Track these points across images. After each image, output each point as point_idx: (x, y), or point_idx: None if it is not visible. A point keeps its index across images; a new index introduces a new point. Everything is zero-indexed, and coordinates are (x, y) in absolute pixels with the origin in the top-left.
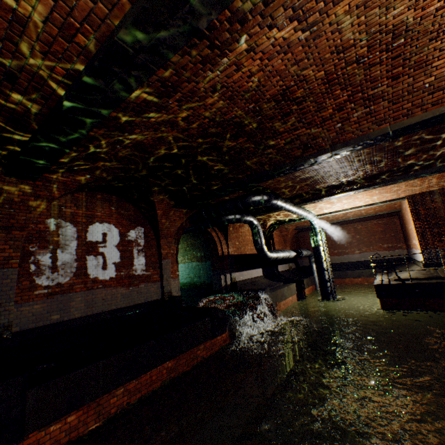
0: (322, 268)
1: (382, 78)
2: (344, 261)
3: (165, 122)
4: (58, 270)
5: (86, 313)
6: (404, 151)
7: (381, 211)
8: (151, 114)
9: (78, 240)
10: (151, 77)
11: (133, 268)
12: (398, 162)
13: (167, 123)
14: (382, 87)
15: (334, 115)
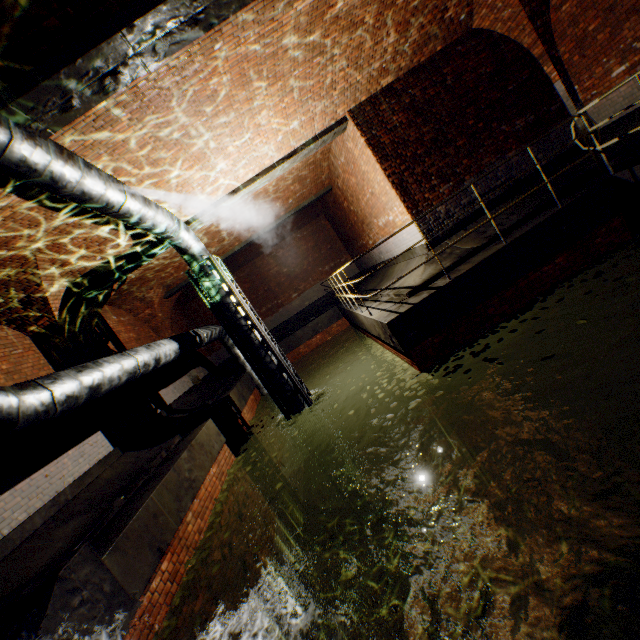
0: (257, 347)
1: None
2: (284, 320)
3: None
4: None
5: None
6: None
7: (305, 197)
8: None
9: None
10: None
11: None
12: None
13: None
14: None
15: None
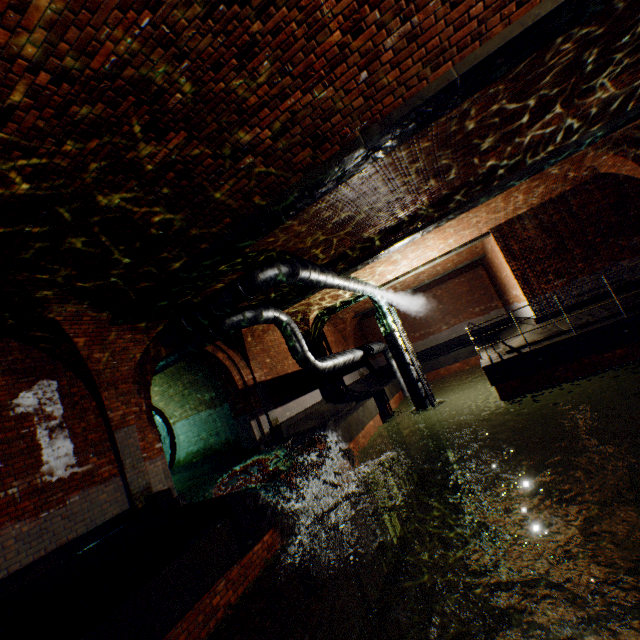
0: (406, 363)
1: None
2: (432, 345)
3: None
4: None
5: None
6: (479, 145)
7: (461, 262)
8: None
9: None
10: None
11: (41, 469)
12: (473, 167)
13: None
14: None
15: (349, 46)
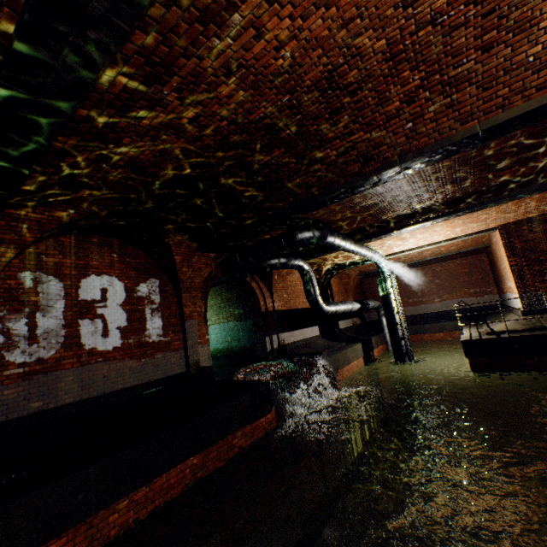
0: (395, 323)
1: (469, 50)
2: (421, 313)
3: (165, 125)
4: (39, 340)
5: (81, 397)
6: (495, 164)
7: (465, 247)
8: (141, 112)
9: (67, 300)
10: (126, 46)
11: (145, 333)
12: (487, 179)
13: (169, 128)
14: (468, 65)
15: (403, 109)
